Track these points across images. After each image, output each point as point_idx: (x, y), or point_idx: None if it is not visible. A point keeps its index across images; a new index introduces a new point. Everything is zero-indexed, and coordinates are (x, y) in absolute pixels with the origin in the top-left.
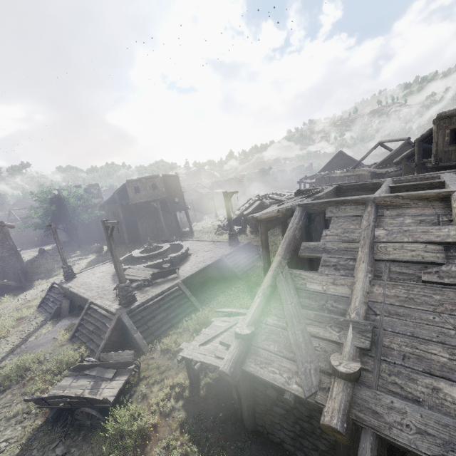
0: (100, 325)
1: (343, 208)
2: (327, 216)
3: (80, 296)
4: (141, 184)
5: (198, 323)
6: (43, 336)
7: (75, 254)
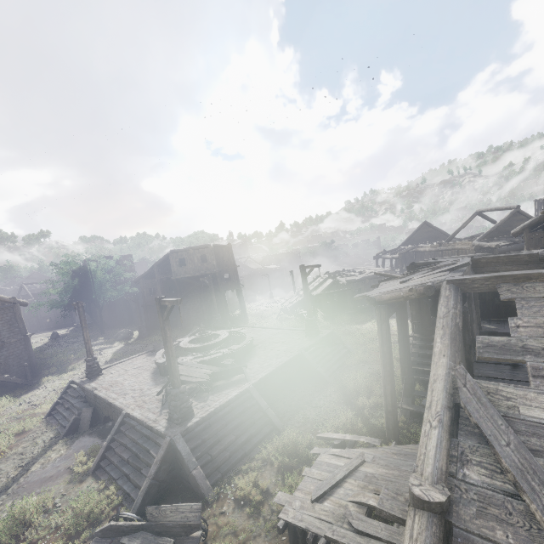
0: (139, 451)
1: (530, 286)
2: (504, 298)
3: (110, 403)
4: (188, 255)
5: (284, 452)
6: (53, 464)
7: (97, 341)
